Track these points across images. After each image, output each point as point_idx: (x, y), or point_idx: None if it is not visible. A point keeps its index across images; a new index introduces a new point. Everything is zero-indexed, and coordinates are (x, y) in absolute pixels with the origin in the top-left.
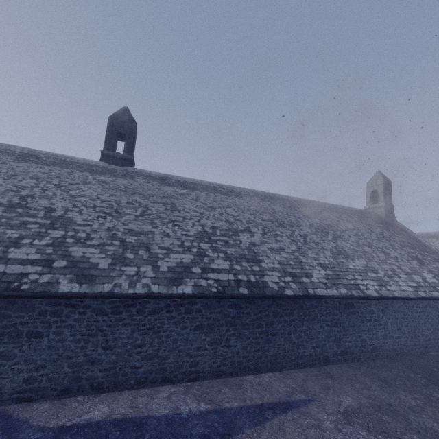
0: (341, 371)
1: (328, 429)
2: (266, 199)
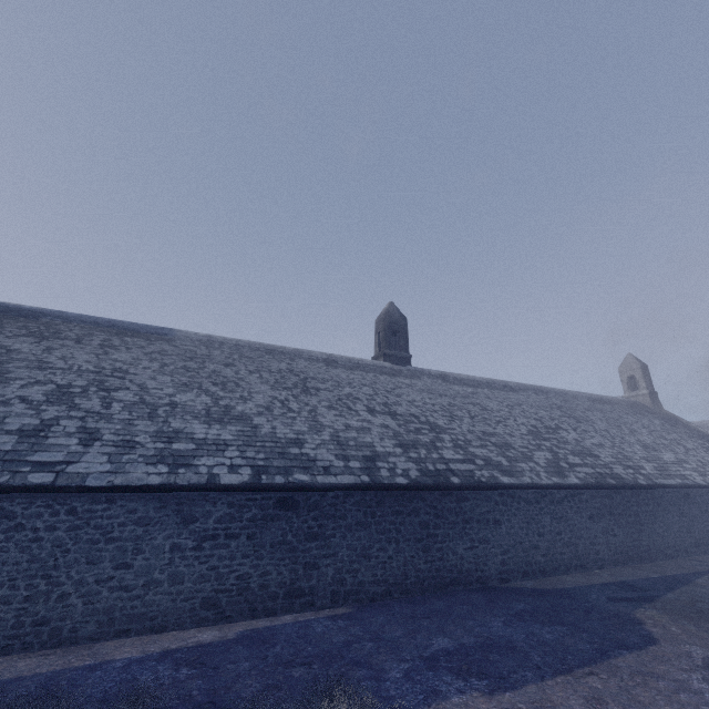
0: (705, 559)
1: None
2: (538, 393)
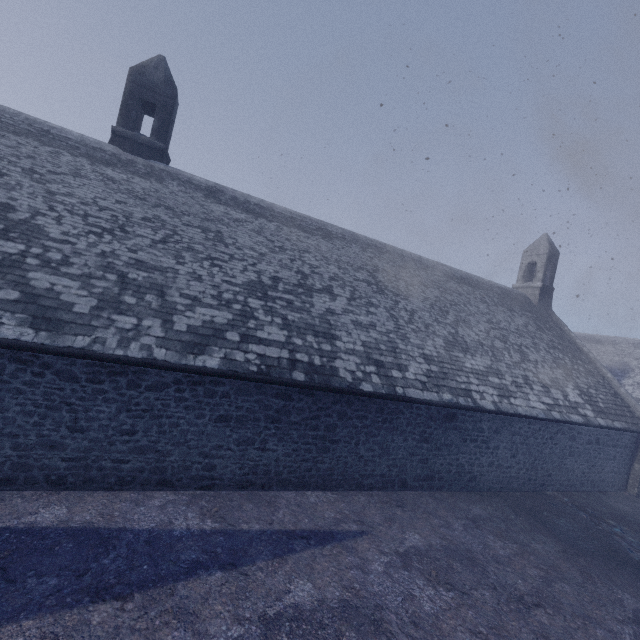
0: (419, 501)
1: (375, 572)
2: (369, 249)
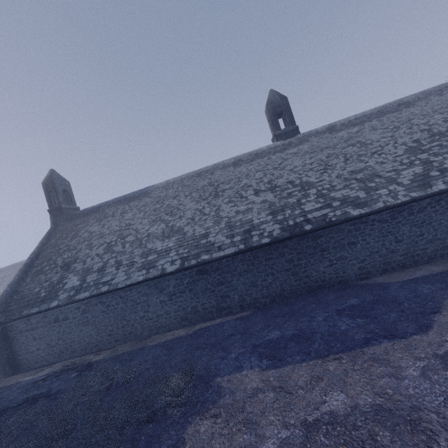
0: None
1: None
2: (443, 92)
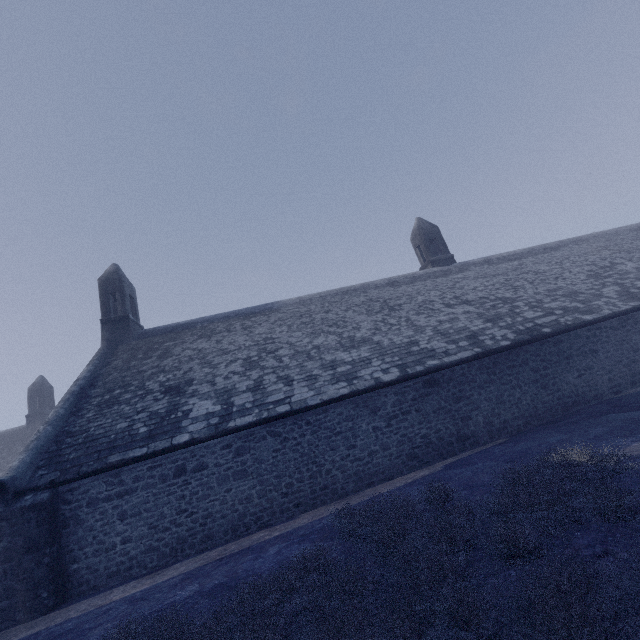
0: None
1: None
2: (578, 243)
